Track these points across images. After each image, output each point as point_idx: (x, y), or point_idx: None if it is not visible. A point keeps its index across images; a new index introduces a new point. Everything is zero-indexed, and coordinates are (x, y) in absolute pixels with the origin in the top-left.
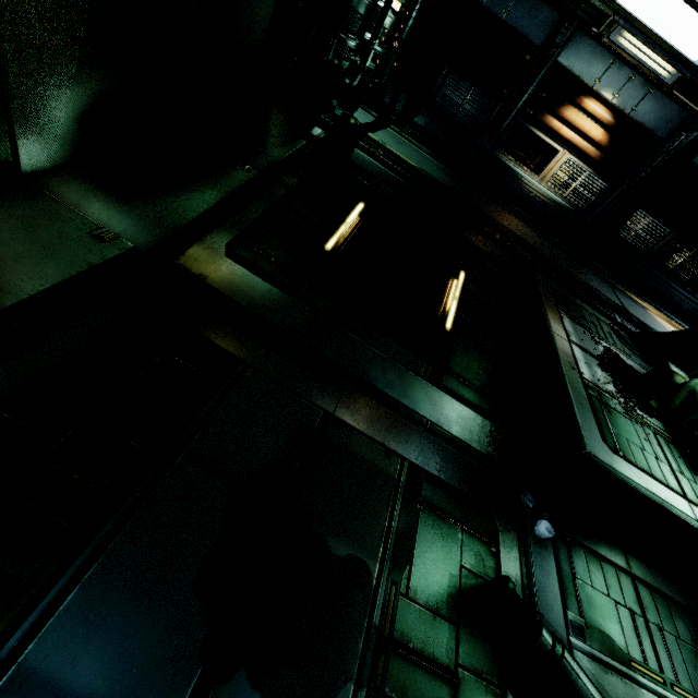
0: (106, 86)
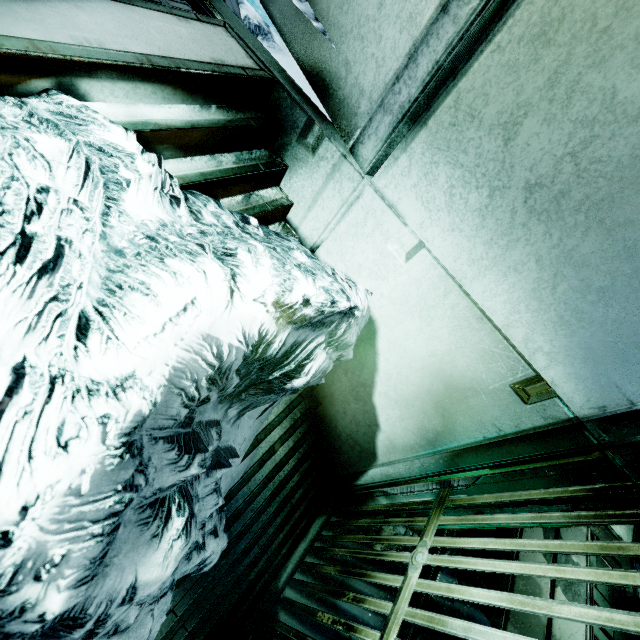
0: None
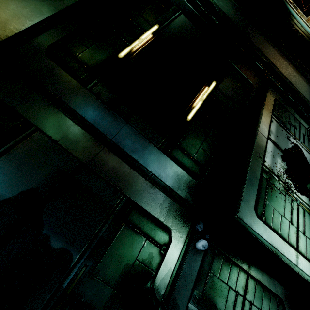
0: None
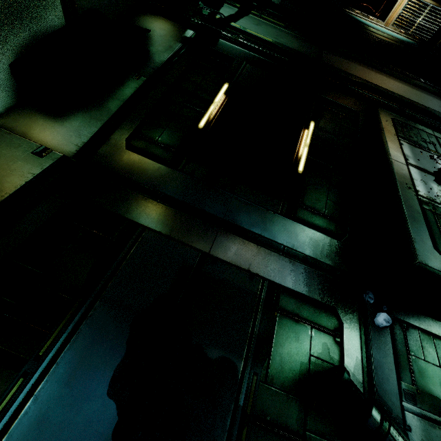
0: (20, 41)
